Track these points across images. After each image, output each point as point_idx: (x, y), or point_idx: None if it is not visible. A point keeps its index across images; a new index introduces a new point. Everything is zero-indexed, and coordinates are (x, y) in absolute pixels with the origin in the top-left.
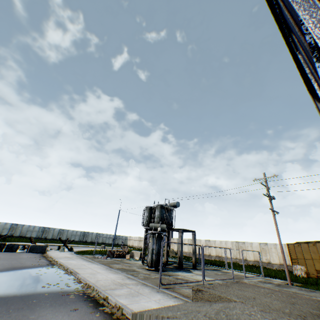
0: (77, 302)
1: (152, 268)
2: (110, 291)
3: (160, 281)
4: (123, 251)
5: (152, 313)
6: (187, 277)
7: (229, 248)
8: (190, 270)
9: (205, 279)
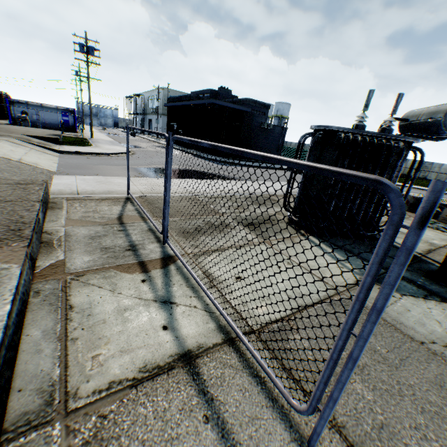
0: (113, 176)
1: (288, 213)
2: (121, 178)
3: (128, 187)
4: (446, 207)
5: (23, 169)
6: (240, 242)
7: (375, 179)
8: (443, 301)
9: (165, 238)
